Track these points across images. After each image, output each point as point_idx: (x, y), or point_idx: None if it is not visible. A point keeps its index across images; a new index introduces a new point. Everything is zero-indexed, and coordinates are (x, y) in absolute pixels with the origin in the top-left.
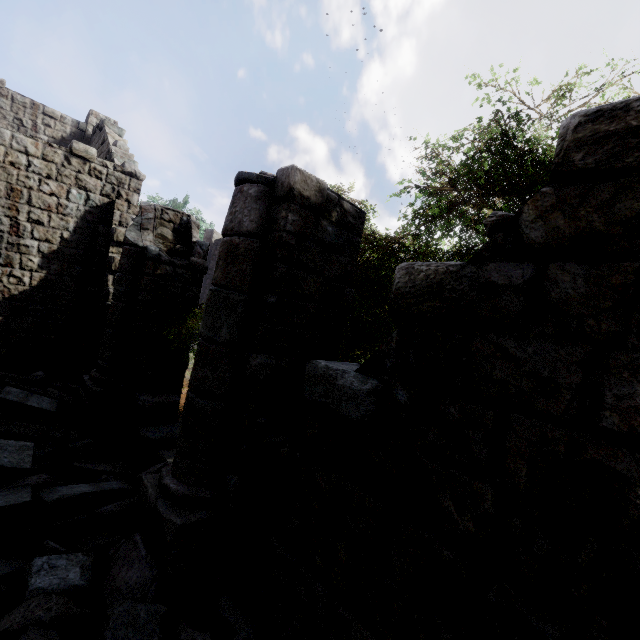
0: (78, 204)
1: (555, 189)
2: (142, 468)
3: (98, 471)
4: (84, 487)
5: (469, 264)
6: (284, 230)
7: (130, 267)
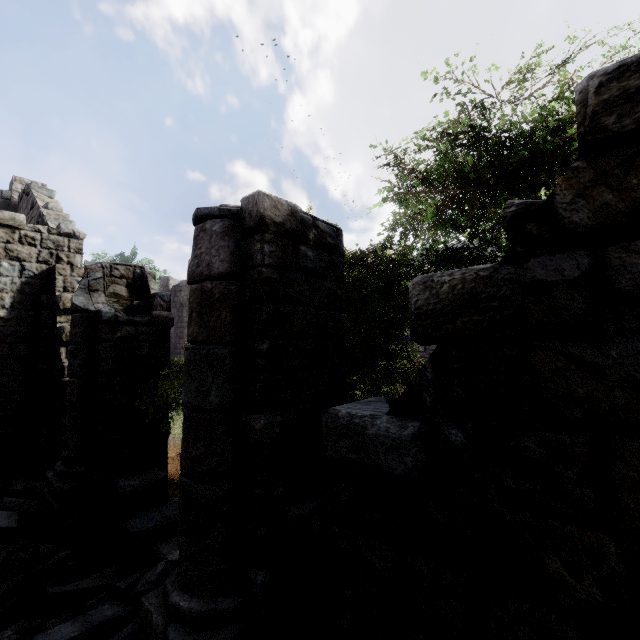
0: (12, 277)
1: (590, 161)
2: (138, 577)
3: (82, 590)
4: (66, 629)
5: (503, 264)
6: (262, 264)
7: (84, 336)
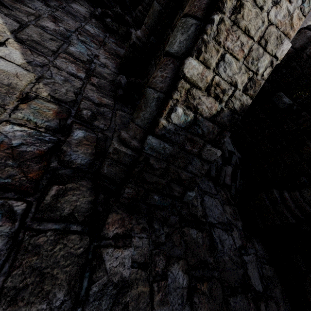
0: None
1: None
2: None
3: None
4: None
5: None
6: (305, 53)
7: None
